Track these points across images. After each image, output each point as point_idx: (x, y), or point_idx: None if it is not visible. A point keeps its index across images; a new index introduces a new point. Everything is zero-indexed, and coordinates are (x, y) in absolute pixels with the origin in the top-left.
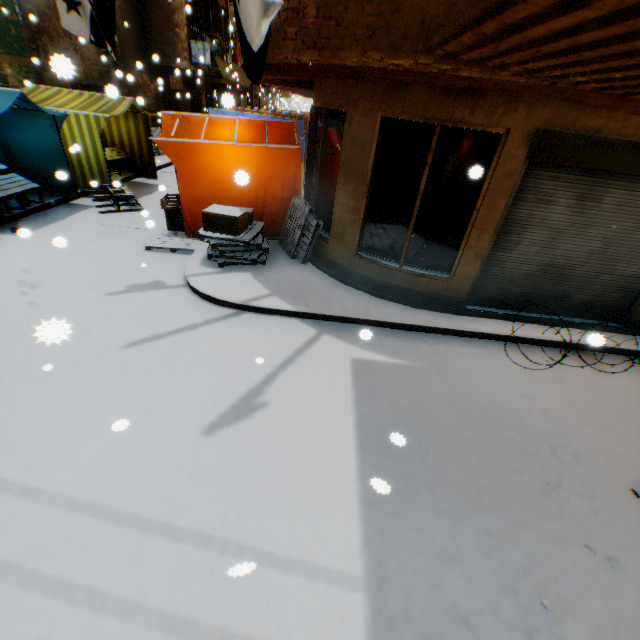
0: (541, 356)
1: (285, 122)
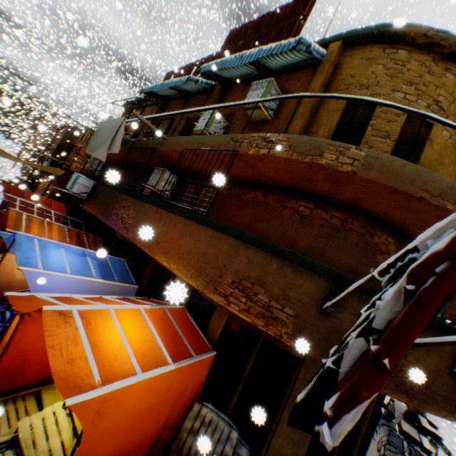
0: None
1: (178, 307)
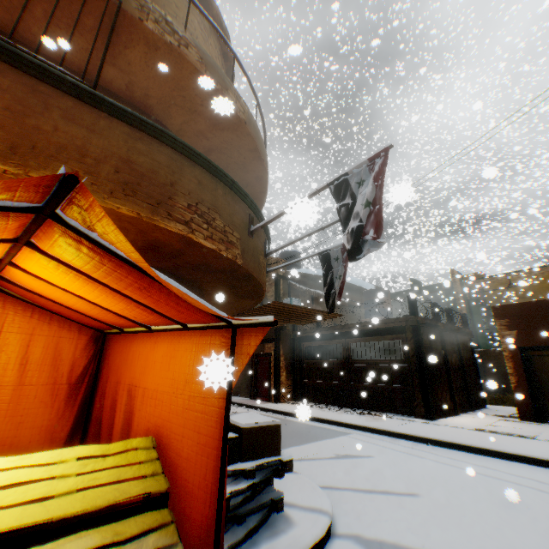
0: None
1: None
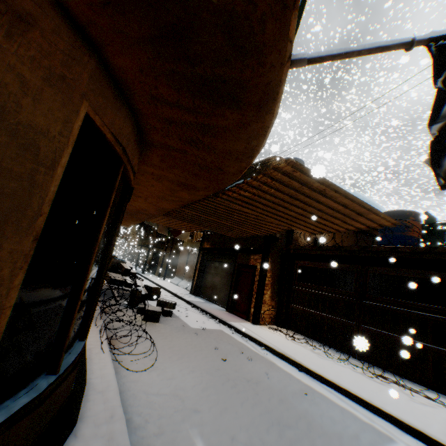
0: (123, 357)
1: None
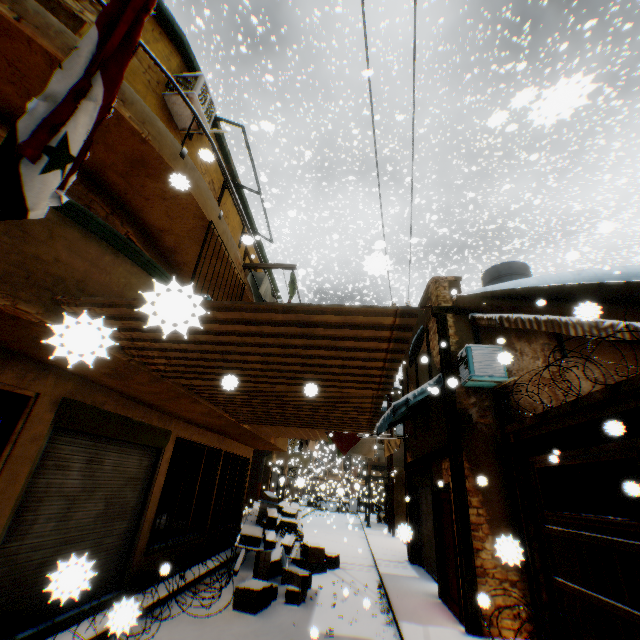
0: None
1: None
